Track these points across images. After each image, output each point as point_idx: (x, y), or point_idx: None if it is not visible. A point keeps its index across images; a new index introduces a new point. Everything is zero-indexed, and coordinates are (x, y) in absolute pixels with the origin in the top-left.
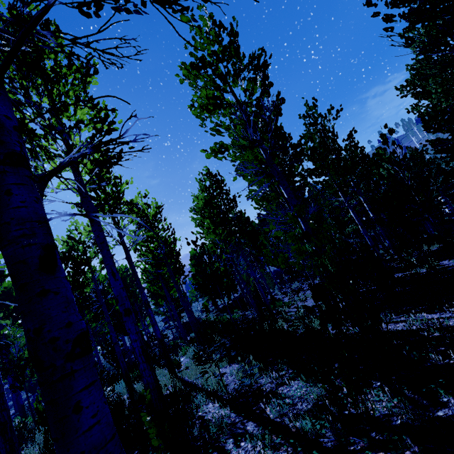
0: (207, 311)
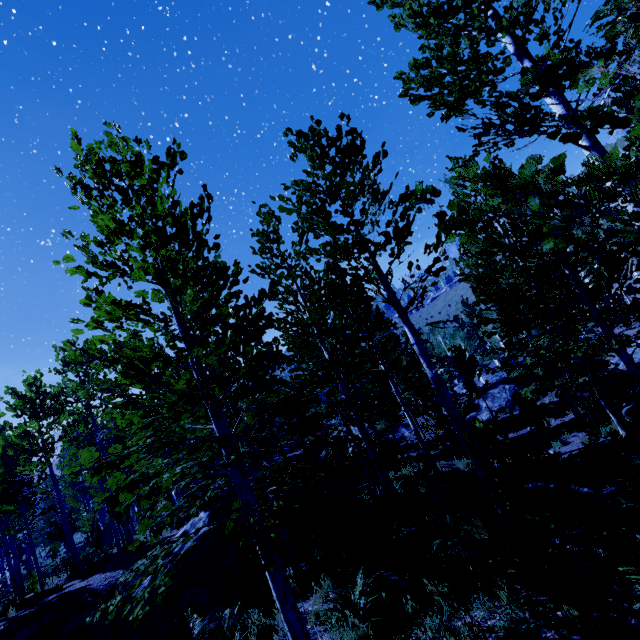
0: (54, 553)
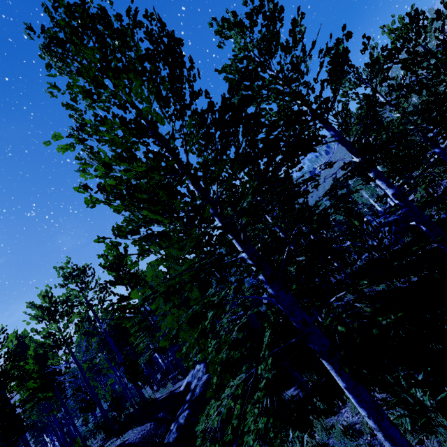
0: (86, 422)
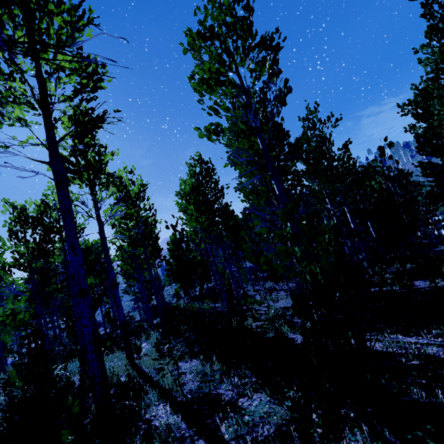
0: (178, 297)
